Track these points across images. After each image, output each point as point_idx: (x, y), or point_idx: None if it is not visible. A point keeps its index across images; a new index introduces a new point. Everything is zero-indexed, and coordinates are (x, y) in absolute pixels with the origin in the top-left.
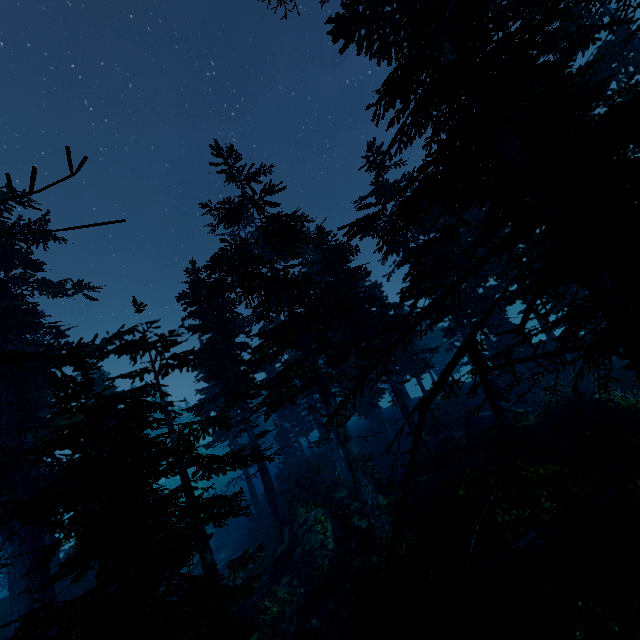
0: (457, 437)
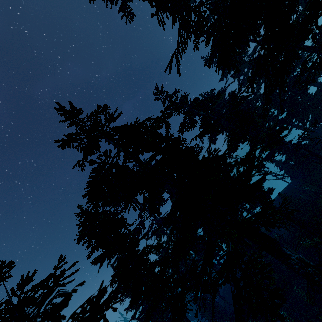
0: None
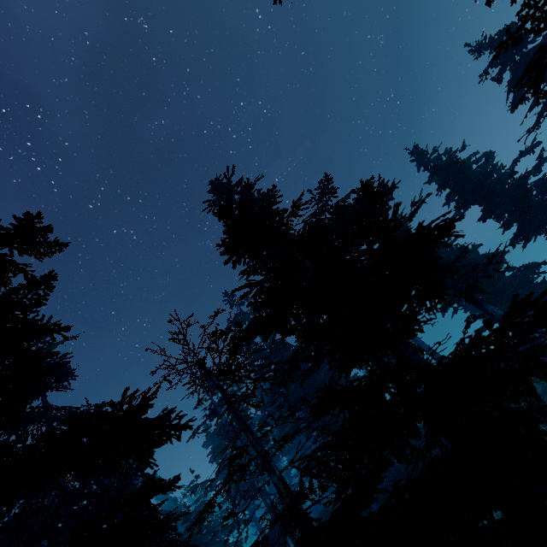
0: None
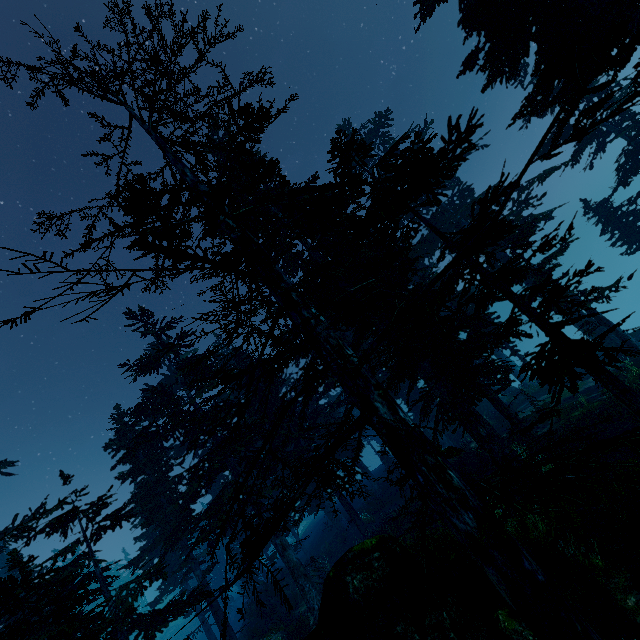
0: (390, 511)
